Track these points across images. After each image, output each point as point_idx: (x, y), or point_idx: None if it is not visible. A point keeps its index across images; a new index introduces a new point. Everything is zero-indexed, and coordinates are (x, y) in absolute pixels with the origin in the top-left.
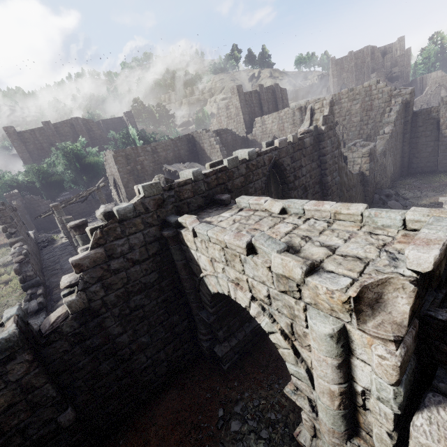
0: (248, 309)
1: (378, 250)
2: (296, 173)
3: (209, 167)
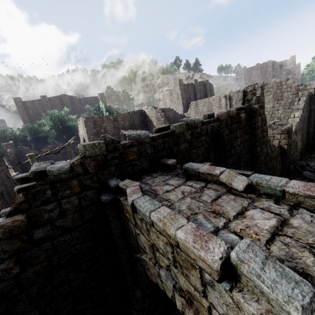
0: None
1: None
2: (232, 143)
3: (156, 131)
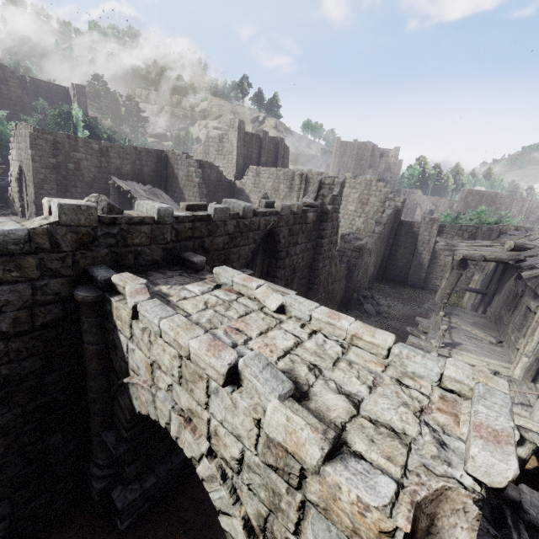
0: (196, 463)
1: (417, 420)
2: (290, 249)
3: (185, 208)
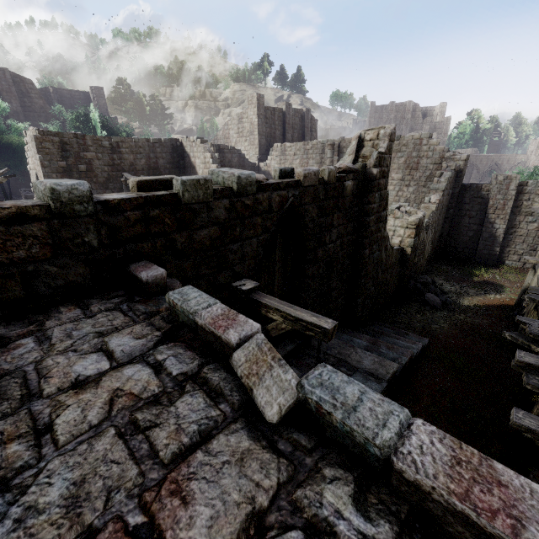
0: None
1: None
2: (322, 236)
3: (135, 187)
